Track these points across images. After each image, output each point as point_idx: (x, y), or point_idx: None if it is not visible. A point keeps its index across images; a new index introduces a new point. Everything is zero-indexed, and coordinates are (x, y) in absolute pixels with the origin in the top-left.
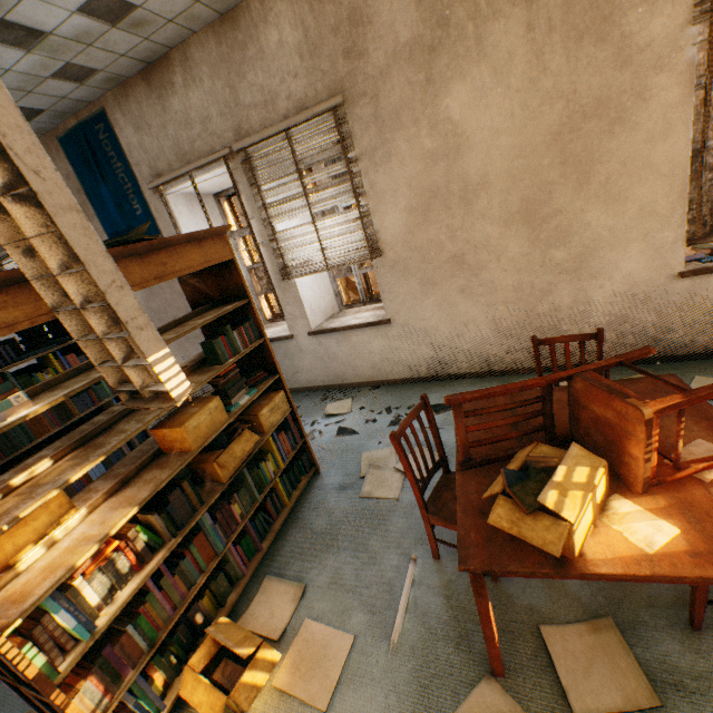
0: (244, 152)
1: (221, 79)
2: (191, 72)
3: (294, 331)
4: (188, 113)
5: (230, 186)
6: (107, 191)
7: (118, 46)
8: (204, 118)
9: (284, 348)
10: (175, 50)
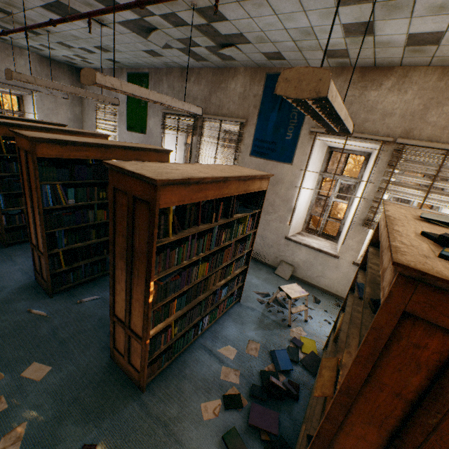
0: (402, 145)
1: (421, 98)
2: (401, 84)
3: (342, 255)
4: (377, 104)
5: (345, 148)
6: (276, 116)
7: (383, 54)
8: (386, 113)
9: (325, 259)
10: (401, 67)
